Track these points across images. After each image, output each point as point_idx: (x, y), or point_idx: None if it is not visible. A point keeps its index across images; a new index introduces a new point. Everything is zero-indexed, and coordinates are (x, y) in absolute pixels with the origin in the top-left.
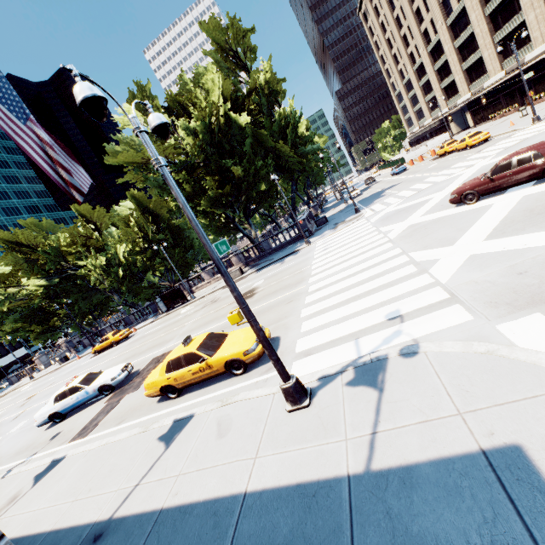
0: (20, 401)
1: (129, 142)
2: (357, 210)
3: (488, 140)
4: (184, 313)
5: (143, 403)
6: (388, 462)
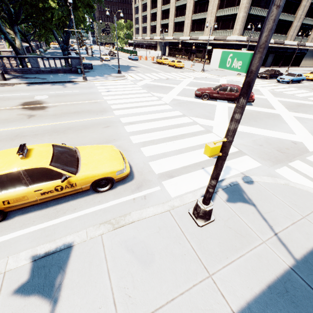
0: None
1: None
2: (119, 71)
3: (182, 68)
4: None
5: None
6: (301, 252)
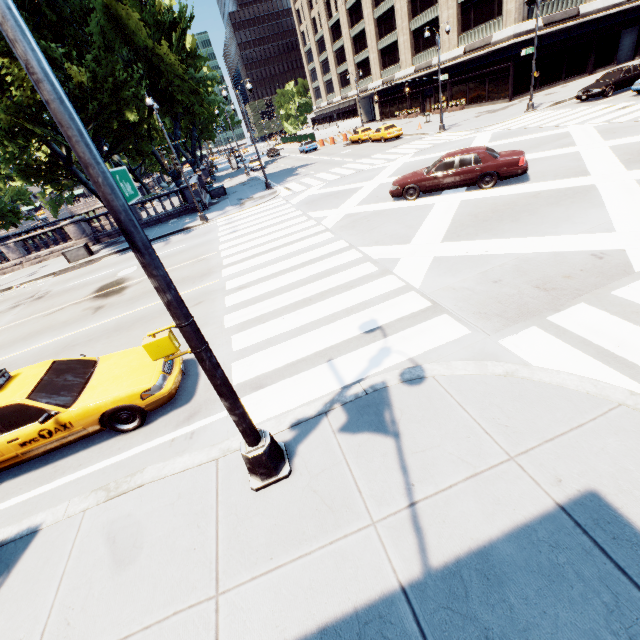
0: None
1: None
2: (268, 186)
3: (400, 138)
4: None
5: None
6: (452, 549)
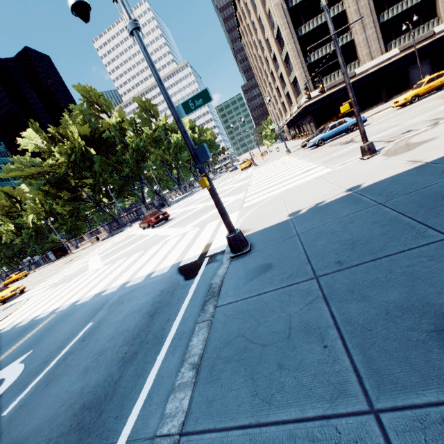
0: None
1: (21, 161)
2: (168, 205)
3: (249, 167)
4: (54, 264)
5: None
6: None
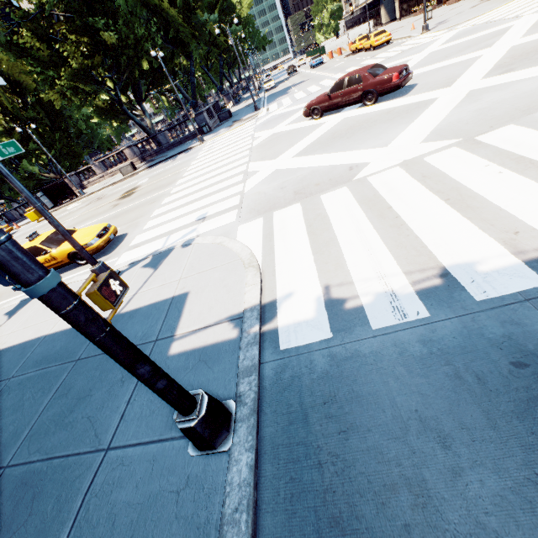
0: None
1: None
2: (256, 108)
3: (389, 43)
4: (69, 210)
5: (5, 291)
6: (131, 308)
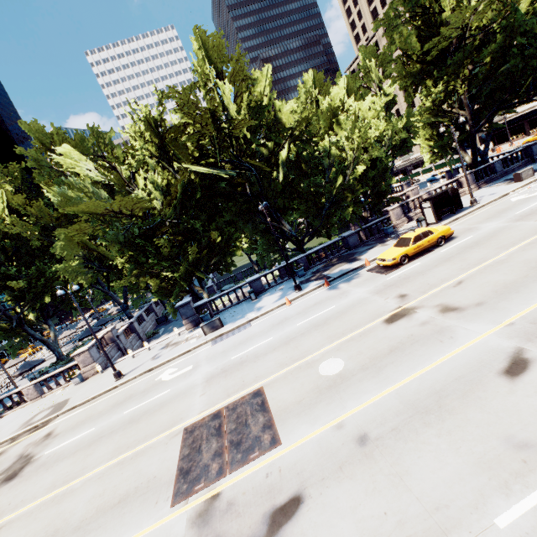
0: (349, 337)
1: None
2: None
3: None
4: None
5: None
6: None
